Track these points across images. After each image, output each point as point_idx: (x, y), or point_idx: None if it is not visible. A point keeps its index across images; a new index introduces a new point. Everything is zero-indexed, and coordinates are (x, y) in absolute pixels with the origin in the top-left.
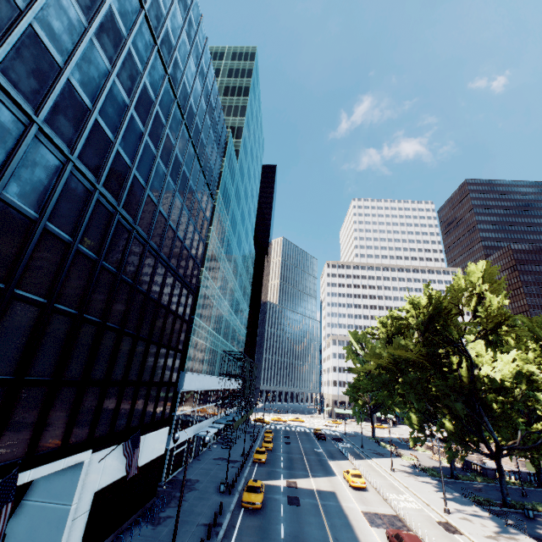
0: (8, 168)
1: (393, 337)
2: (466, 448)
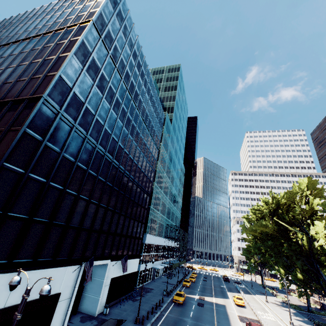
0: (90, 163)
1: (260, 220)
2: (310, 290)
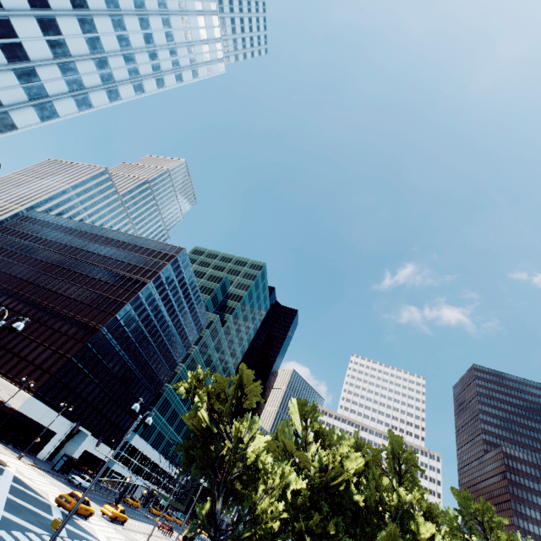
0: (111, 361)
1: None
2: None
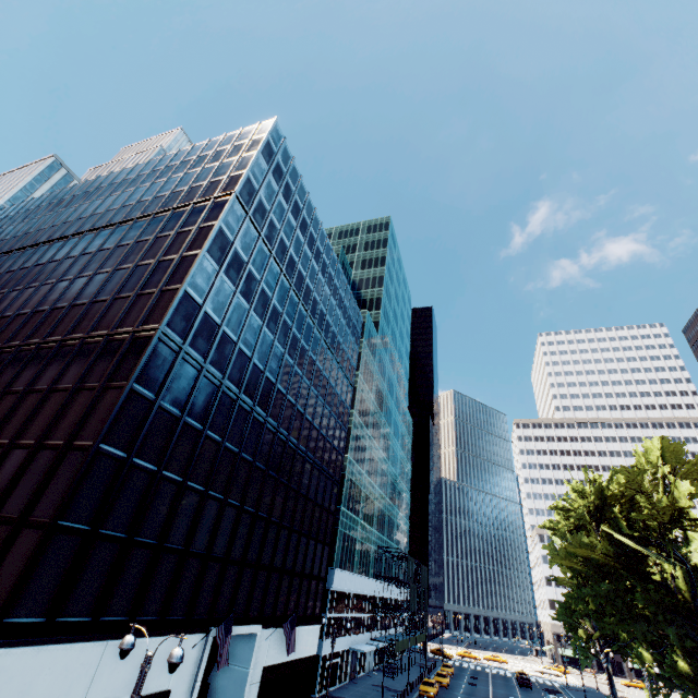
0: (228, 429)
1: (577, 531)
2: None
